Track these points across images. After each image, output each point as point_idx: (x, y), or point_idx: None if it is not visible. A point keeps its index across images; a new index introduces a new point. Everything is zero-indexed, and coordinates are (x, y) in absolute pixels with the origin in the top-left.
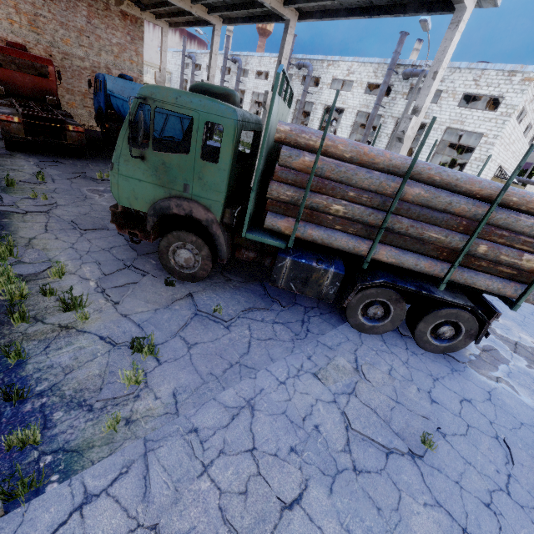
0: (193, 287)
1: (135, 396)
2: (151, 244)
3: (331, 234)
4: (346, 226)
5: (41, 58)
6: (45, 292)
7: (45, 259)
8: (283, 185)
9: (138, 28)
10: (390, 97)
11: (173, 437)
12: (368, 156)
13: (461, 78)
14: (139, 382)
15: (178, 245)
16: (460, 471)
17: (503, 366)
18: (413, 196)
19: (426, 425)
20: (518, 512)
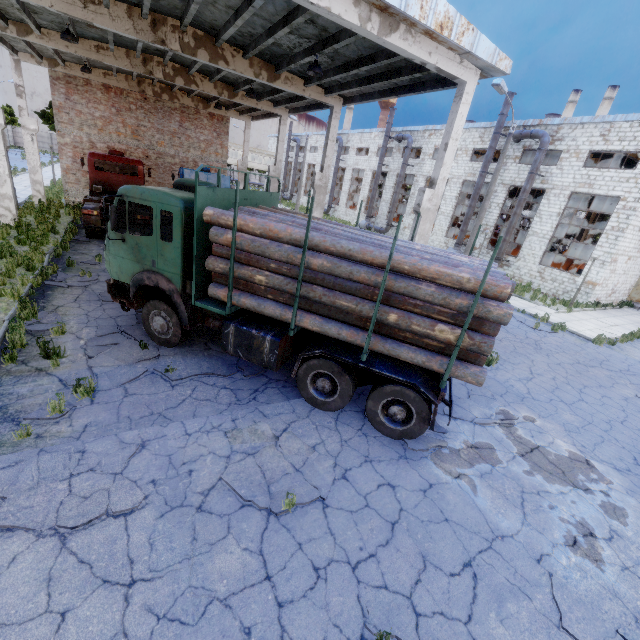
0: (166, 351)
1: (56, 422)
2: None
3: (261, 302)
4: (276, 295)
5: (133, 161)
6: (40, 344)
7: (59, 321)
8: (218, 259)
9: (224, 125)
10: None
11: (61, 451)
12: (273, 232)
13: (585, 134)
14: (62, 412)
15: (156, 313)
16: (313, 536)
17: (484, 466)
18: (318, 266)
19: (310, 493)
20: (349, 584)
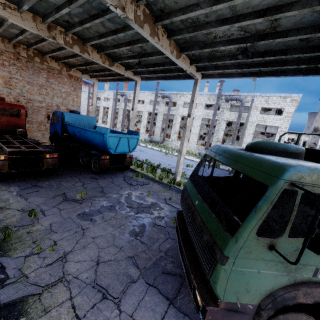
0: None
1: None
2: (187, 290)
3: None
4: None
5: (16, 105)
6: None
7: None
8: None
9: (78, 83)
10: (220, 110)
11: None
12: None
13: (258, 100)
14: None
15: None
16: None
17: None
18: None
19: None
20: None
